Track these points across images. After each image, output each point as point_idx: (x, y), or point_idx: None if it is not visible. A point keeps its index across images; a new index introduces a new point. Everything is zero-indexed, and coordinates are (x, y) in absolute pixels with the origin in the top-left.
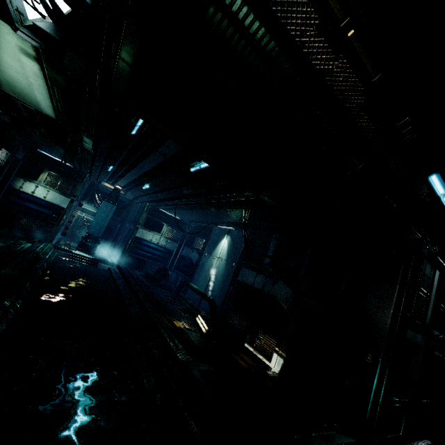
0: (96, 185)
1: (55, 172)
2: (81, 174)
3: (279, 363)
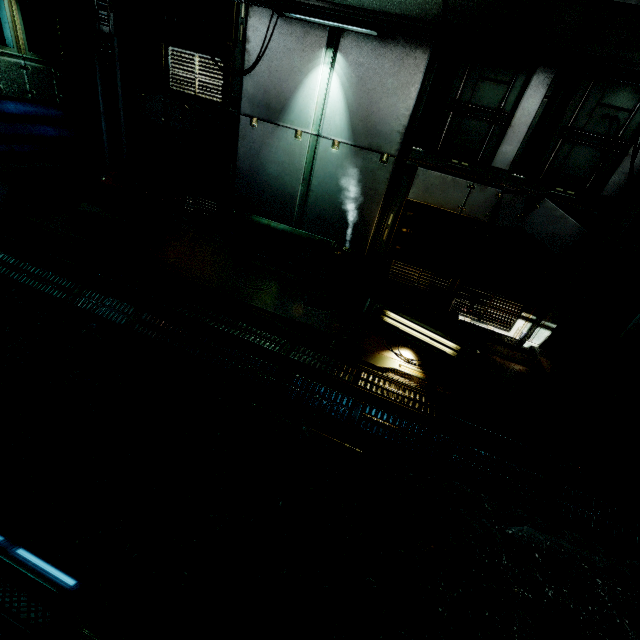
0: None
1: None
2: None
3: (540, 336)
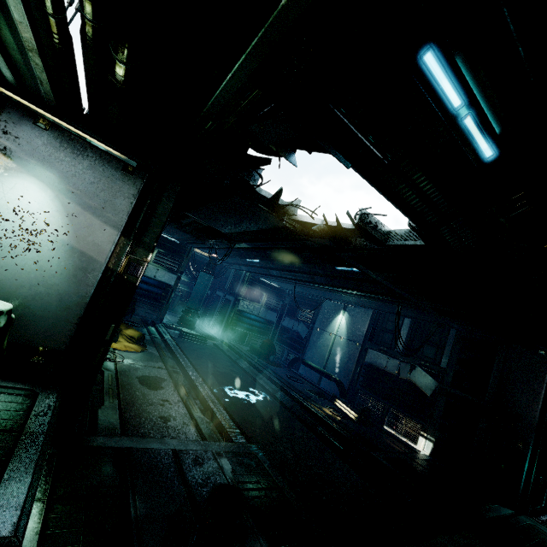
0: (192, 255)
1: (161, 249)
2: (186, 248)
3: (428, 446)
